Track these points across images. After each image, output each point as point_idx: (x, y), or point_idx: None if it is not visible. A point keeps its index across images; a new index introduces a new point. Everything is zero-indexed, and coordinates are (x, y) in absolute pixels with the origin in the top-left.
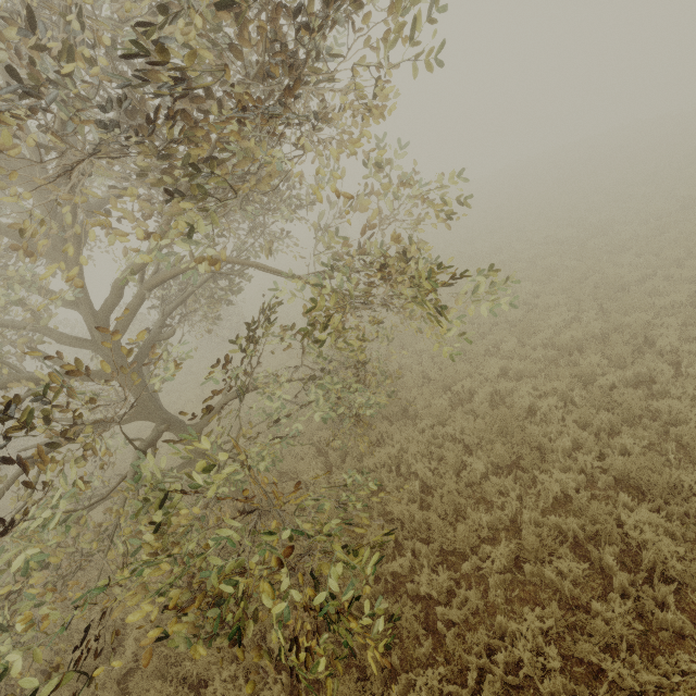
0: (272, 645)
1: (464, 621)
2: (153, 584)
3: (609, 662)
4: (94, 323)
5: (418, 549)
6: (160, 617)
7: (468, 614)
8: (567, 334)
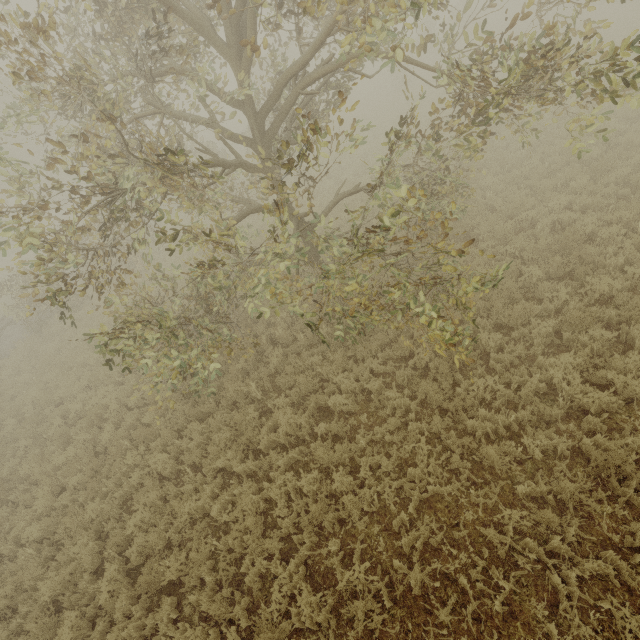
0: (371, 365)
1: (509, 363)
2: (278, 332)
3: (622, 376)
4: (254, 123)
5: (477, 323)
6: (284, 351)
7: (514, 358)
8: None
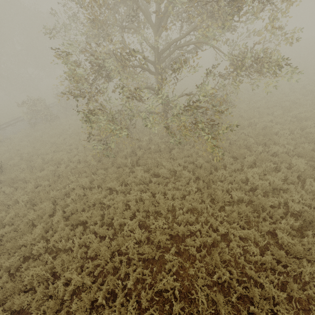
0: (179, 161)
1: (233, 170)
2: (143, 144)
3: (272, 177)
4: (156, 56)
5: (225, 154)
6: (144, 152)
7: (236, 168)
8: (304, 113)
